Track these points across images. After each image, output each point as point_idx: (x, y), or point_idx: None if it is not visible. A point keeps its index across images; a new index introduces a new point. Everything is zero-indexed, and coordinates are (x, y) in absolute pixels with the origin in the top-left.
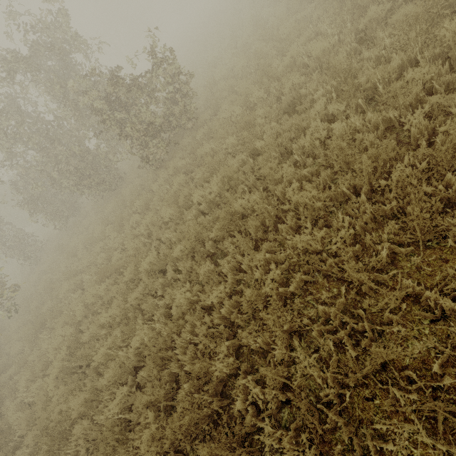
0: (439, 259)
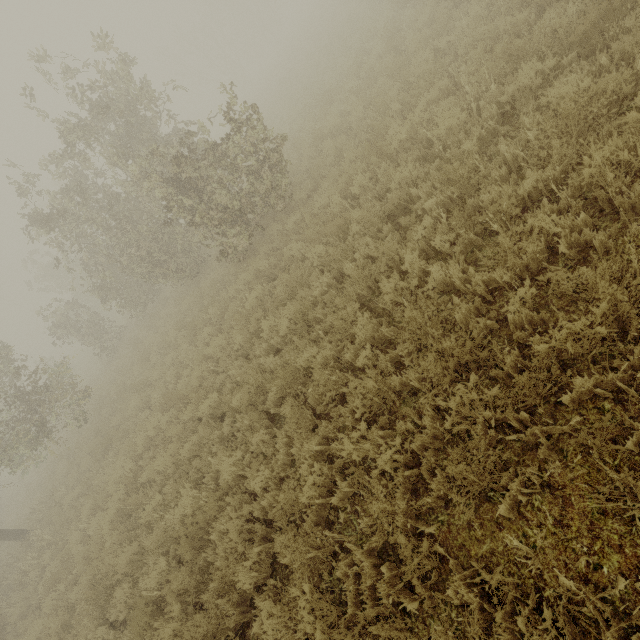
0: (495, 522)
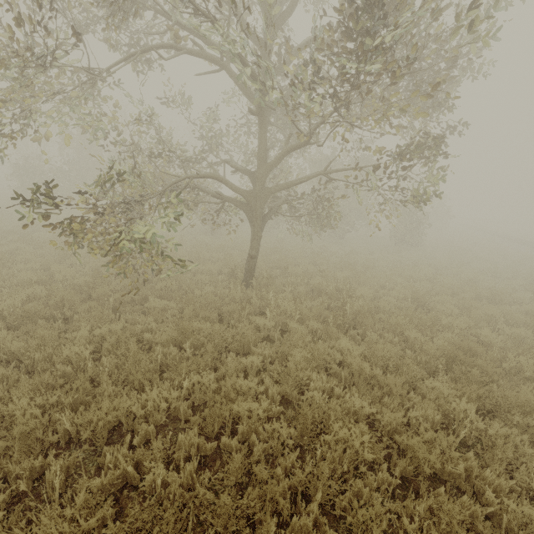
0: None
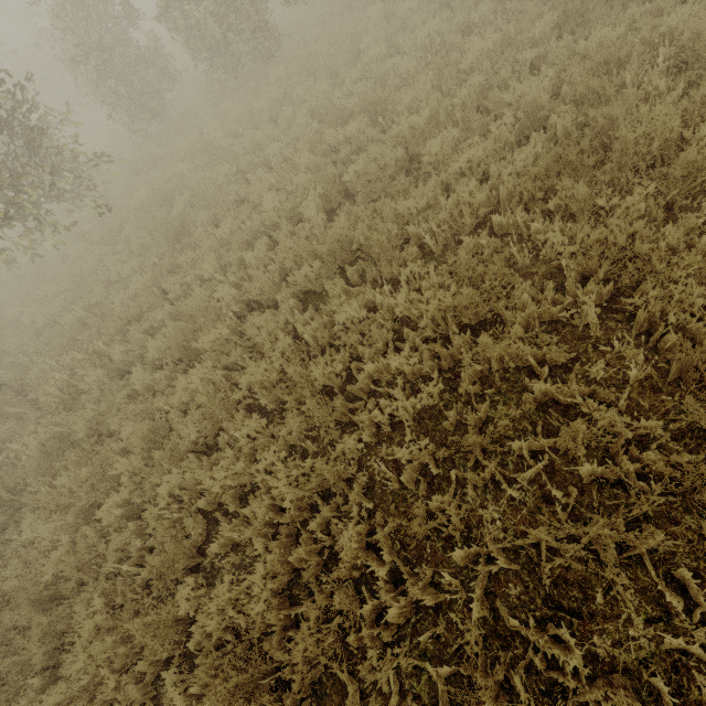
0: None
